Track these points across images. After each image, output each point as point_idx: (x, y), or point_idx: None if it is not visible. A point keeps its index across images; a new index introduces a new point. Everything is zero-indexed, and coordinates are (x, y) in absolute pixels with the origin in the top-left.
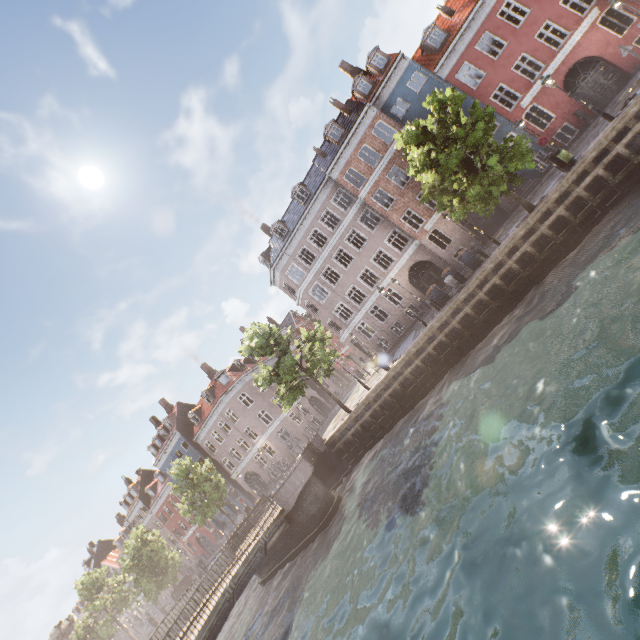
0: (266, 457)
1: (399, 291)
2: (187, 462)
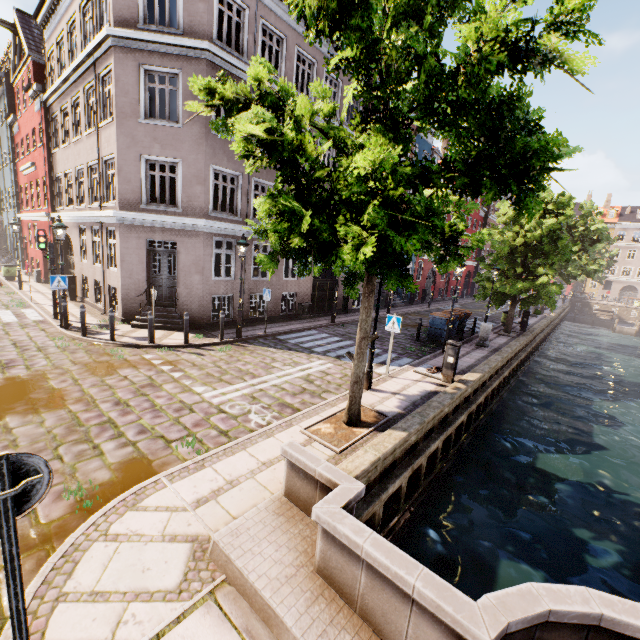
0: None
1: None
2: None
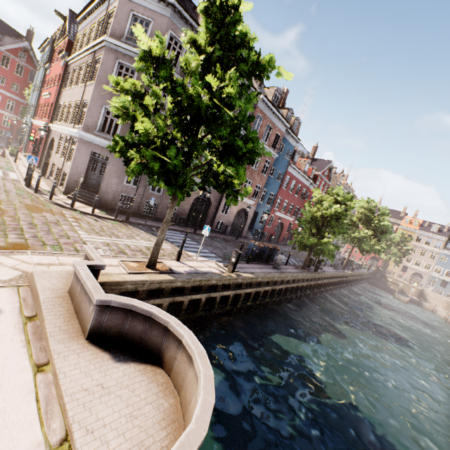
0: None
1: None
2: None
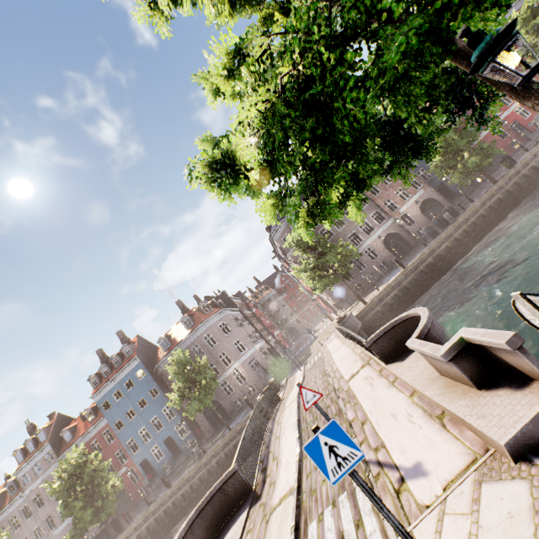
0: (235, 384)
1: (376, 250)
2: (186, 354)
